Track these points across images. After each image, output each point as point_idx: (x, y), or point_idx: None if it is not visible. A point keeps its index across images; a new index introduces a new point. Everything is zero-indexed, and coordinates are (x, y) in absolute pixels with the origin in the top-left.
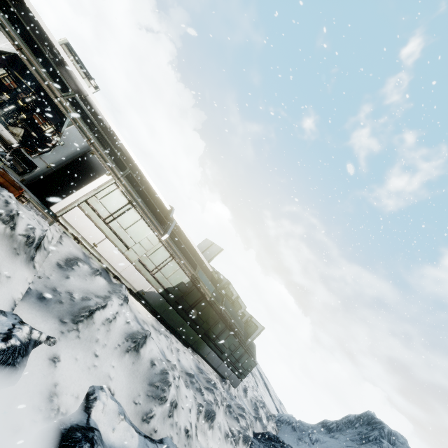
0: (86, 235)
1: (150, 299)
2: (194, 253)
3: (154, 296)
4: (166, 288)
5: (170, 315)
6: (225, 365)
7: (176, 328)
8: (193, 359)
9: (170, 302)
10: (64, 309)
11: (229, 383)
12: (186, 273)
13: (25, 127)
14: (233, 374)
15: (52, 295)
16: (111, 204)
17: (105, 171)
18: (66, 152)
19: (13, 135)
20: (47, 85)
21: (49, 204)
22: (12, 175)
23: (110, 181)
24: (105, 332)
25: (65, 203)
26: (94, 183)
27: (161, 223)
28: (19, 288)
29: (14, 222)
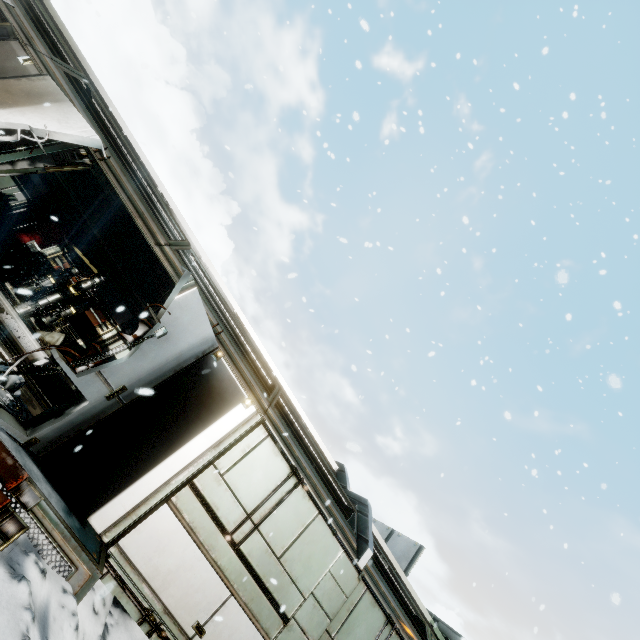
0: (176, 598)
1: None
2: (396, 580)
3: None
4: None
5: None
6: None
7: None
8: None
9: None
10: None
11: None
12: None
13: (68, 331)
14: None
15: None
16: (250, 482)
17: (241, 395)
18: (162, 356)
19: (43, 344)
20: (145, 221)
21: (88, 507)
22: (5, 429)
23: (249, 420)
24: None
25: (133, 496)
26: (213, 428)
27: None
28: None
29: None
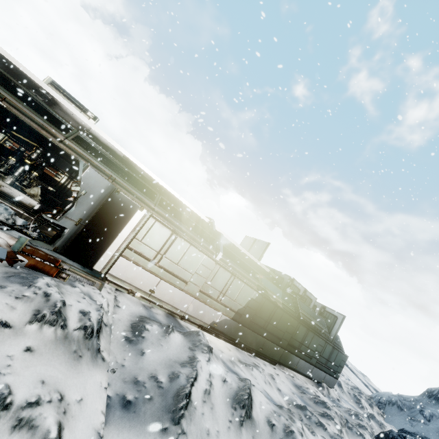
0: (139, 284)
1: (223, 329)
2: (247, 260)
3: (227, 324)
4: (237, 311)
5: (248, 337)
6: (316, 369)
7: (258, 349)
8: (286, 377)
9: (244, 324)
10: (156, 407)
11: (327, 387)
12: (252, 287)
13: (40, 184)
14: (327, 376)
15: (137, 392)
16: (154, 240)
17: (137, 206)
18: (90, 201)
19: (32, 197)
20: (46, 130)
21: (91, 264)
22: (43, 247)
23: (145, 216)
24: (210, 412)
25: (107, 257)
26: (129, 224)
27: (206, 240)
28: (97, 406)
29: (63, 317)
